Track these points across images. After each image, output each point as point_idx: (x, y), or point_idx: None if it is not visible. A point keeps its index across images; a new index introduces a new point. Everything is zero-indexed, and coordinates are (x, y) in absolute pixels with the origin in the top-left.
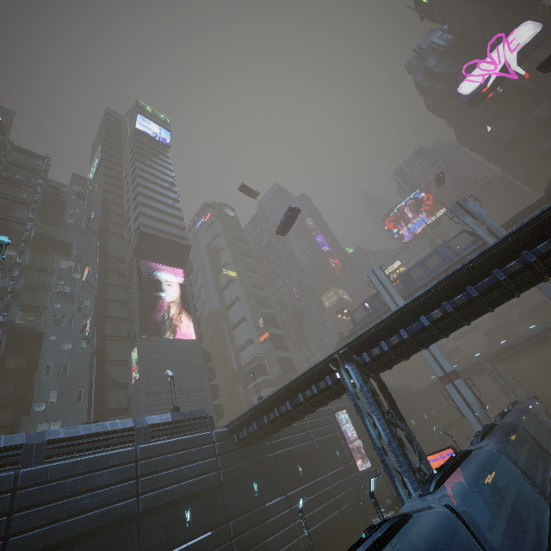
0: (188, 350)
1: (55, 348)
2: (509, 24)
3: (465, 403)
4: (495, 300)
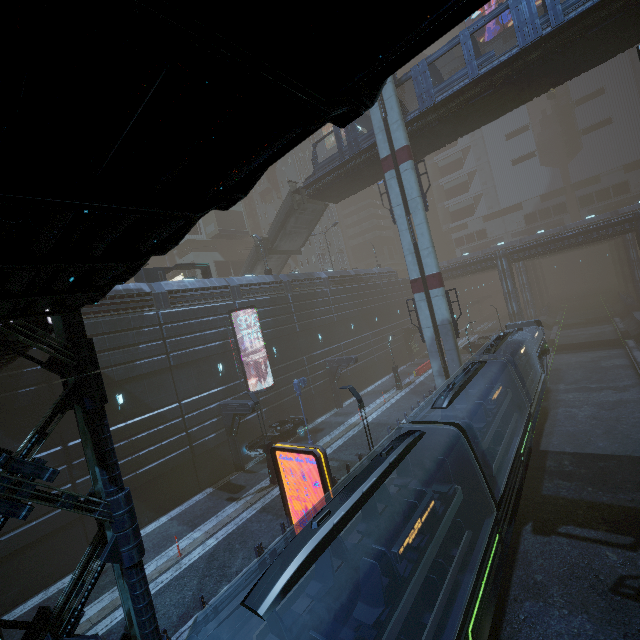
0: None
1: None
2: None
3: (433, 324)
4: None
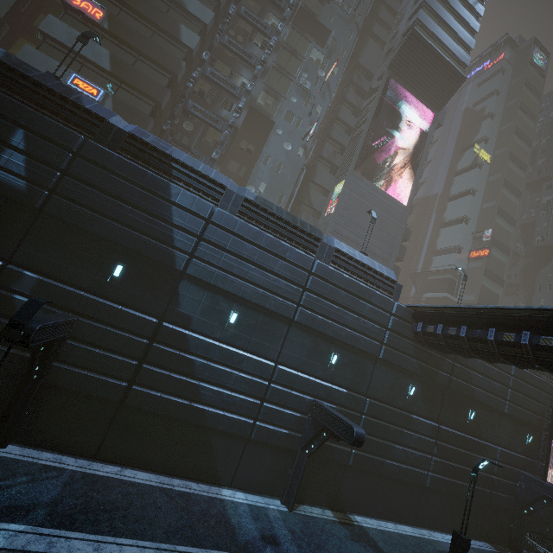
0: (391, 213)
1: (278, 143)
2: None
3: None
4: None
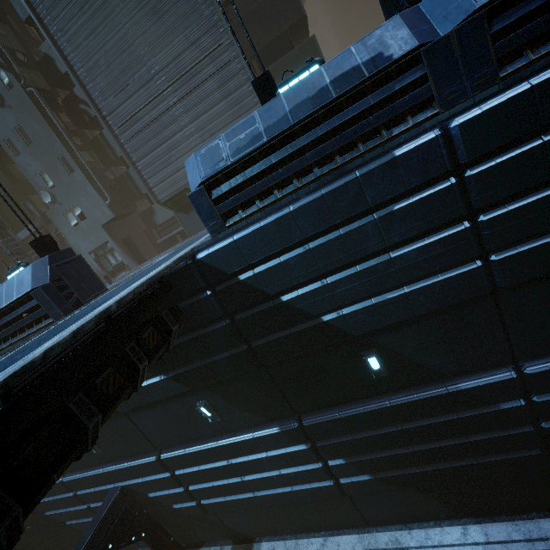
0: None
1: None
2: None
3: None
4: None
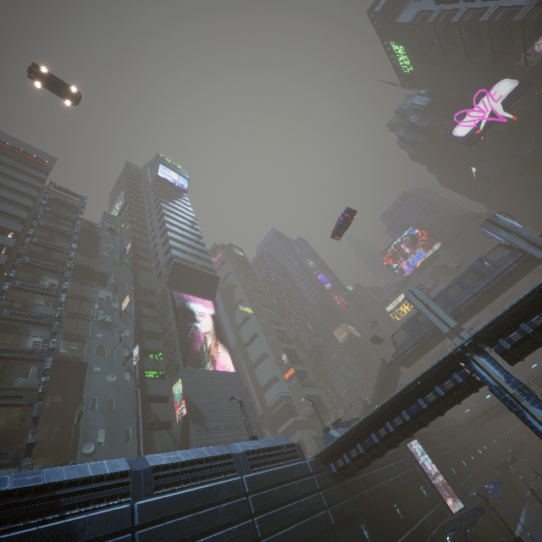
0: (230, 383)
1: (100, 380)
2: (486, 83)
3: None
4: None
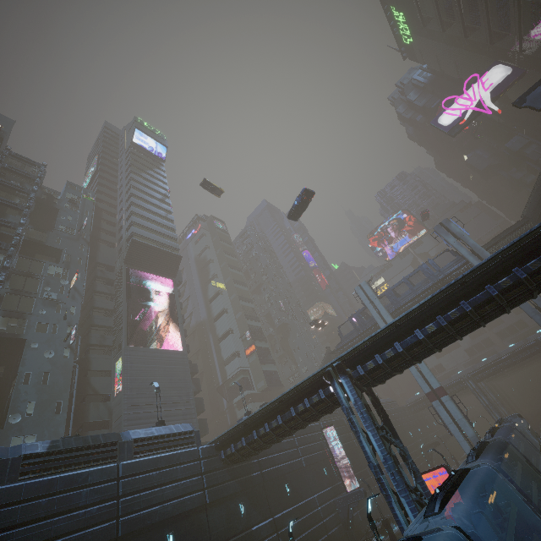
0: (174, 362)
1: (36, 356)
2: (482, 66)
3: (452, 420)
4: (488, 315)
